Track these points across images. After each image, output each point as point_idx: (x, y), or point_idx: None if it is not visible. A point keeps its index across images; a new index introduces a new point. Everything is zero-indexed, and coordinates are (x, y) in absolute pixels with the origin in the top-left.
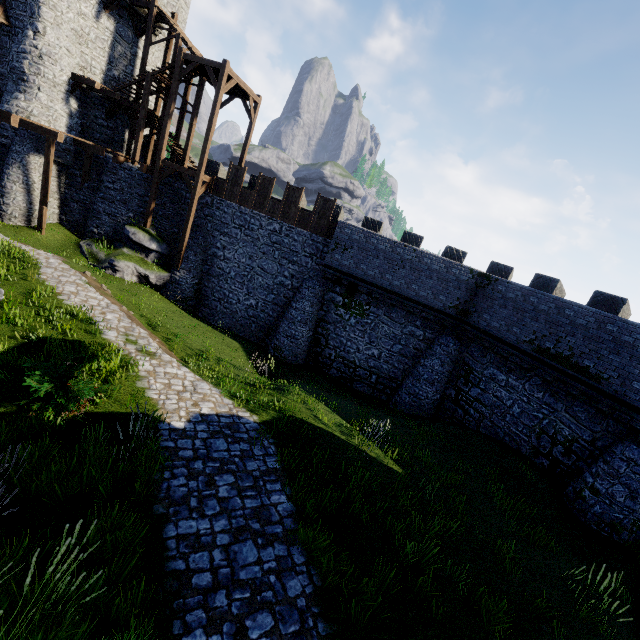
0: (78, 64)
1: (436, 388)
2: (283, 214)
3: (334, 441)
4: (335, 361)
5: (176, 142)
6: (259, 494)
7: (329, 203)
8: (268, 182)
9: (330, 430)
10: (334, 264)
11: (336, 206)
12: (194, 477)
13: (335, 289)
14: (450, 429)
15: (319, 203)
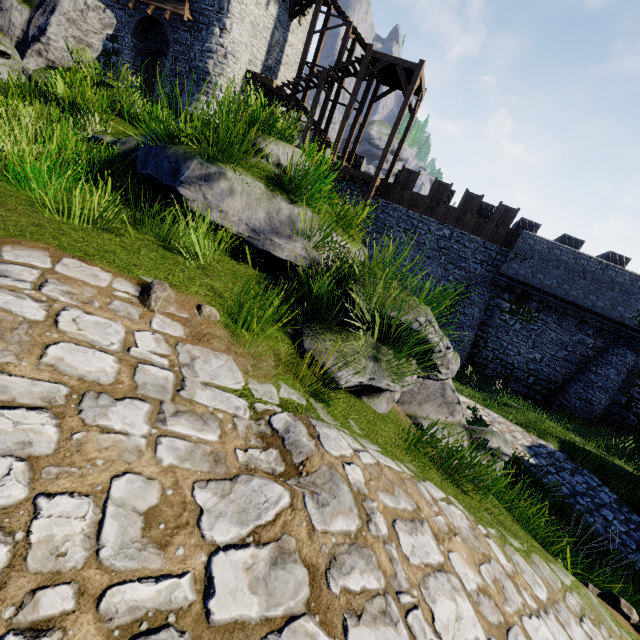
0: (248, 58)
1: (609, 395)
2: (456, 220)
3: (613, 465)
4: (492, 362)
5: (327, 137)
6: (637, 526)
7: (511, 212)
8: (444, 187)
9: (596, 452)
10: (510, 273)
11: (491, 206)
12: (591, 513)
13: (503, 296)
14: (639, 437)
15: (499, 211)
